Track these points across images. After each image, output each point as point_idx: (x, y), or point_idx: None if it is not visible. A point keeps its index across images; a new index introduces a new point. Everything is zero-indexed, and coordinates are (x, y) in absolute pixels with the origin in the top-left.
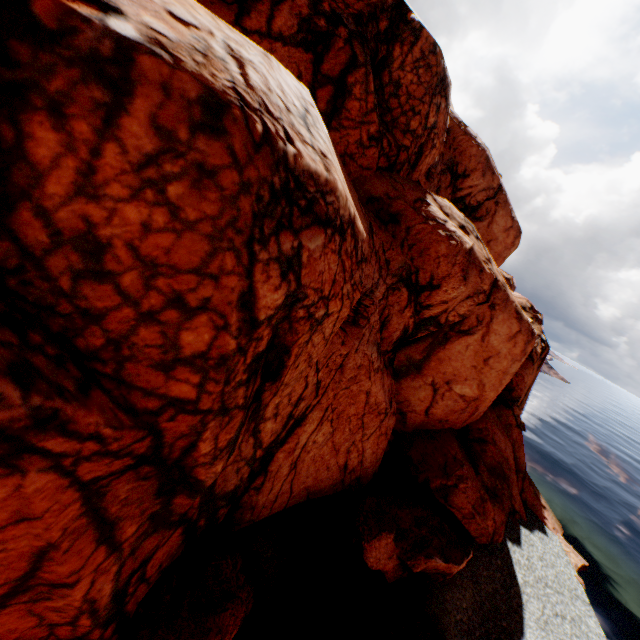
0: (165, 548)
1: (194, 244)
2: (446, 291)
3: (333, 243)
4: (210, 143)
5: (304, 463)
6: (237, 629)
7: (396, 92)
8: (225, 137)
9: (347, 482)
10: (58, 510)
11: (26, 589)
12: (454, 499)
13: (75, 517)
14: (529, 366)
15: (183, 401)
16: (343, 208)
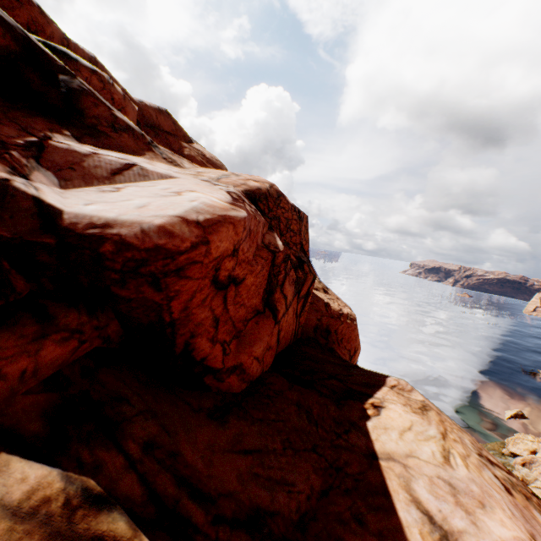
0: None
1: None
2: (359, 348)
3: None
4: None
5: None
6: None
7: None
8: None
9: None
10: None
11: None
12: None
13: None
14: None
15: None
16: None
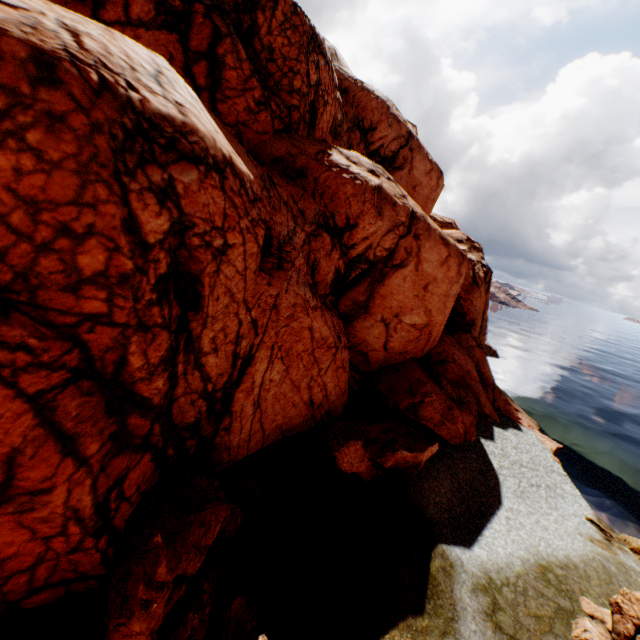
0: (138, 471)
1: (65, 180)
2: (364, 228)
3: (211, 180)
4: (52, 94)
5: (267, 402)
6: (220, 524)
7: (271, 57)
8: (64, 87)
9: (318, 417)
10: (12, 418)
11: (9, 500)
12: (423, 413)
13: (31, 427)
14: (475, 290)
15: (98, 316)
16: (213, 149)
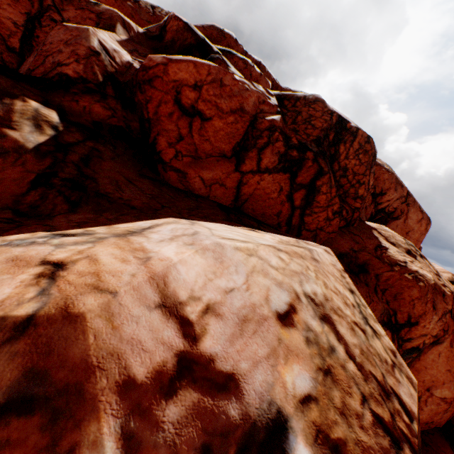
0: None
1: None
2: (424, 326)
3: None
4: None
5: None
6: None
7: (344, 173)
8: None
9: None
10: None
11: None
12: None
13: None
14: None
15: None
16: None
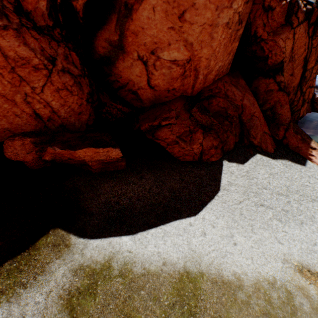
0: None
1: None
2: None
3: None
4: None
5: None
6: None
7: None
8: None
9: (54, 129)
10: None
11: None
12: (159, 134)
13: None
14: (286, 31)
15: None
16: None
